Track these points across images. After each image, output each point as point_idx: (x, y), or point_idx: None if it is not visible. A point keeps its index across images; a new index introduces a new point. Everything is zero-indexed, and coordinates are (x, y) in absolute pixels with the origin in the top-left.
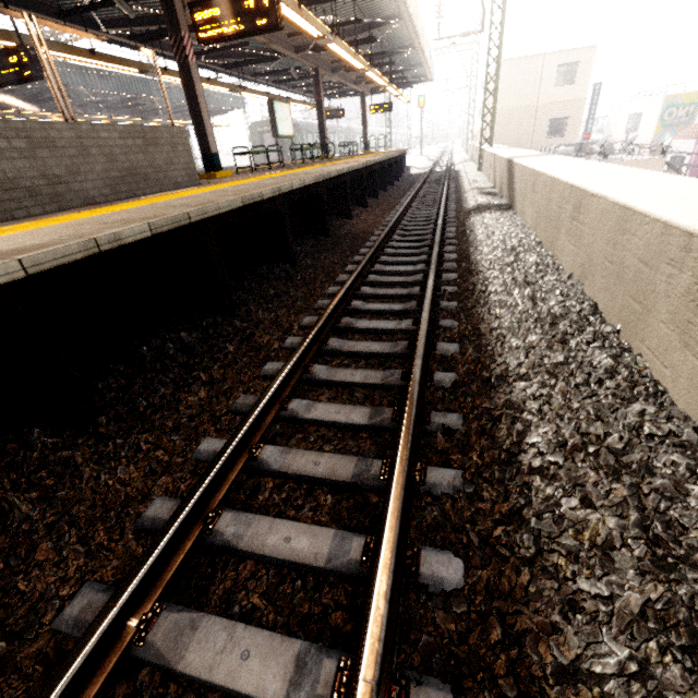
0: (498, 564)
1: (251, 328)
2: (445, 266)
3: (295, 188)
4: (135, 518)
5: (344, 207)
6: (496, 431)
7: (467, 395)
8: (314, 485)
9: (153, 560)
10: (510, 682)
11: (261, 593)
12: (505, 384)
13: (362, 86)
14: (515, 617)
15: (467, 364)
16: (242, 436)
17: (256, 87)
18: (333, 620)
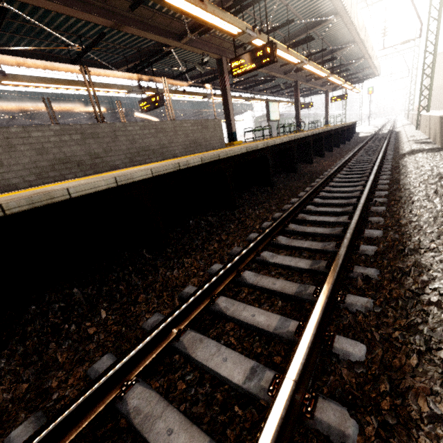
0: (393, 351)
1: (244, 218)
2: (378, 187)
3: (276, 143)
4: (179, 292)
5: (307, 156)
6: (405, 280)
7: (384, 259)
8: (271, 295)
9: (186, 305)
10: (392, 414)
11: (235, 338)
12: (417, 253)
13: (326, 87)
14: (401, 380)
15: (387, 242)
16: (234, 262)
17: (260, 97)
18: (274, 359)
